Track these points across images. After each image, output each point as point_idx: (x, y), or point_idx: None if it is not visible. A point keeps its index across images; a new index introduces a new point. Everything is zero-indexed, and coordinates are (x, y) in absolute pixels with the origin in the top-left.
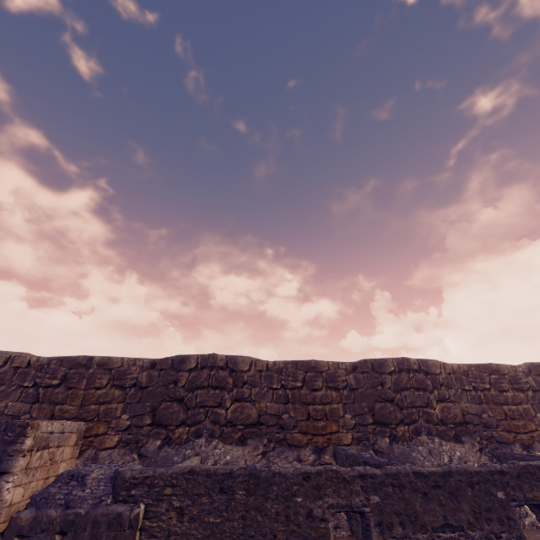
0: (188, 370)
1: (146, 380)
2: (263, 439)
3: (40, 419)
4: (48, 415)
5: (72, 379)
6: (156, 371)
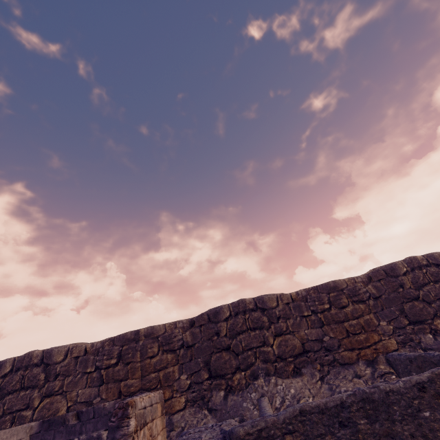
0: (224, 320)
1: (190, 338)
2: (315, 365)
3: (110, 399)
4: (116, 393)
5: (126, 355)
6: (197, 328)
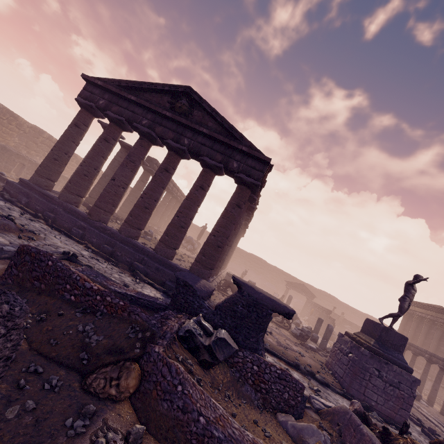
0: None
1: None
2: None
3: None
4: None
5: None
6: None
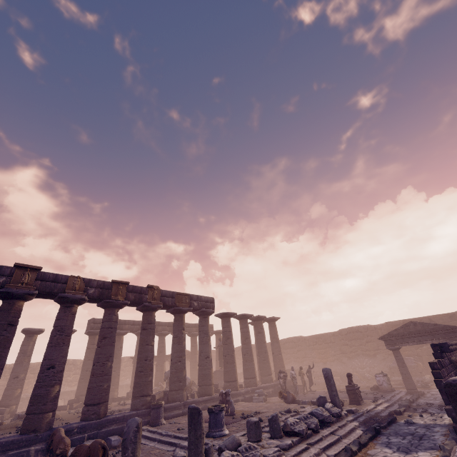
0: None
1: None
2: None
3: None
4: None
5: None
6: None
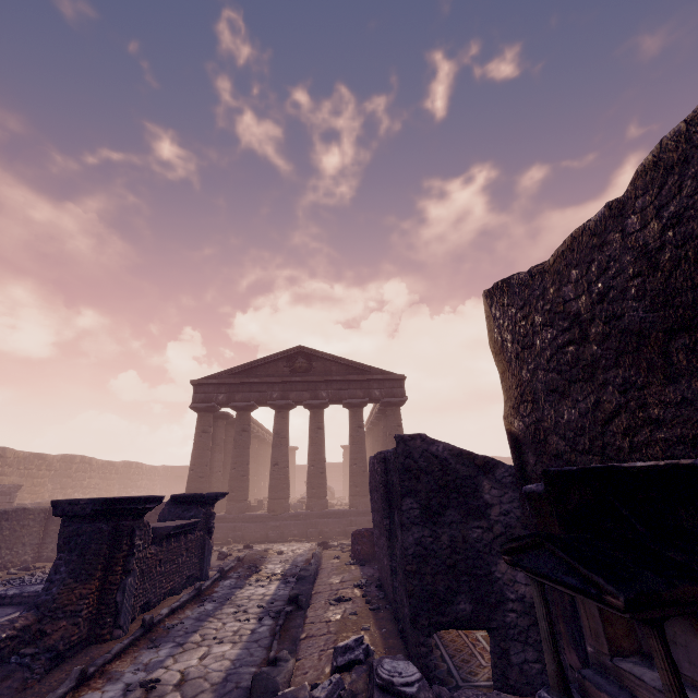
0: None
1: None
2: None
3: None
4: None
5: None
6: None
